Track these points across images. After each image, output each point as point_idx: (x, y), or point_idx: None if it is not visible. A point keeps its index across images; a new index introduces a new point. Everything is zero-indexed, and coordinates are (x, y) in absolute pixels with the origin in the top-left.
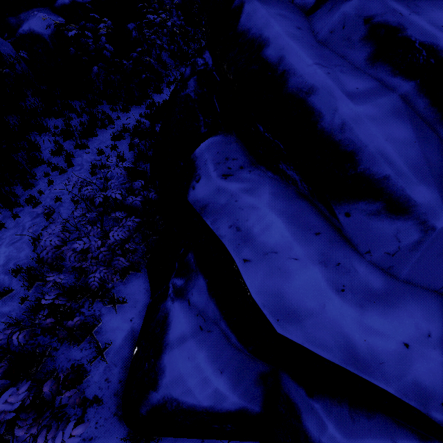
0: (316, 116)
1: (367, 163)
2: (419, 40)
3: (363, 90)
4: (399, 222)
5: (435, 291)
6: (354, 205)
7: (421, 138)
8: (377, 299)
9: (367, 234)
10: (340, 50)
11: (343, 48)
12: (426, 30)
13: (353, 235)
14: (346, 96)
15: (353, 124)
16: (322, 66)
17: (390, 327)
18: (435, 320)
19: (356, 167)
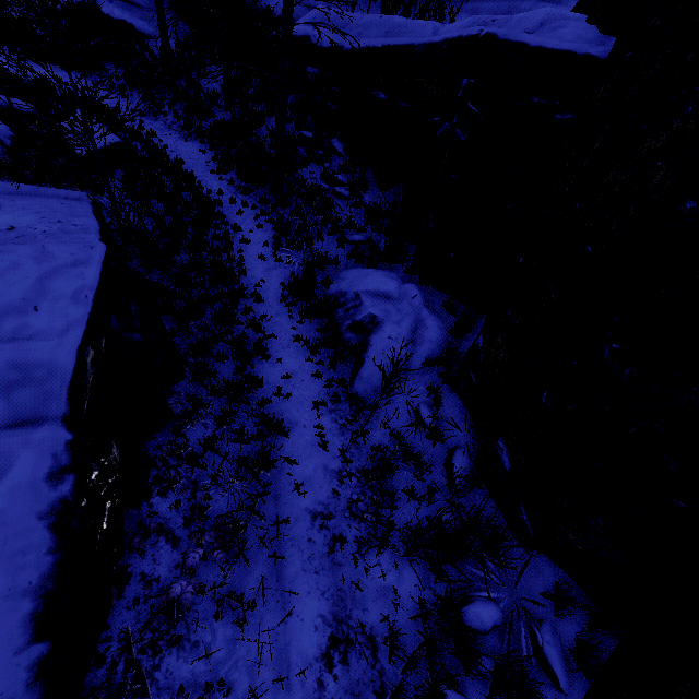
0: None
1: None
2: None
3: None
4: None
5: None
6: None
7: None
8: None
9: None
10: None
11: None
12: None
13: None
14: None
15: None
16: None
17: None
18: None
19: None
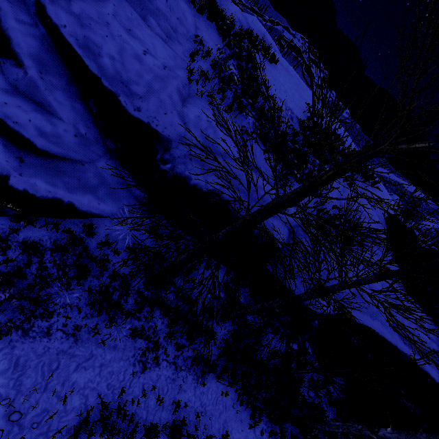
0: (0, 20)
1: (13, 46)
2: (49, 15)
3: (25, 21)
4: (19, 69)
5: (38, 104)
6: (7, 60)
7: (43, 50)
8: (3, 90)
9: (9, 71)
10: (27, 3)
11: (28, 3)
12: (51, 12)
13: (5, 71)
14: (14, 19)
15: (11, 30)
16: (10, 3)
17: (2, 97)
18: (28, 107)
19: (10, 46)
